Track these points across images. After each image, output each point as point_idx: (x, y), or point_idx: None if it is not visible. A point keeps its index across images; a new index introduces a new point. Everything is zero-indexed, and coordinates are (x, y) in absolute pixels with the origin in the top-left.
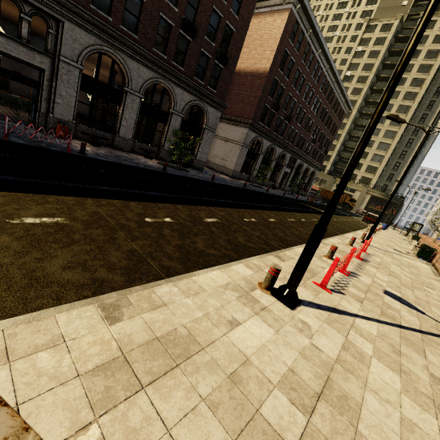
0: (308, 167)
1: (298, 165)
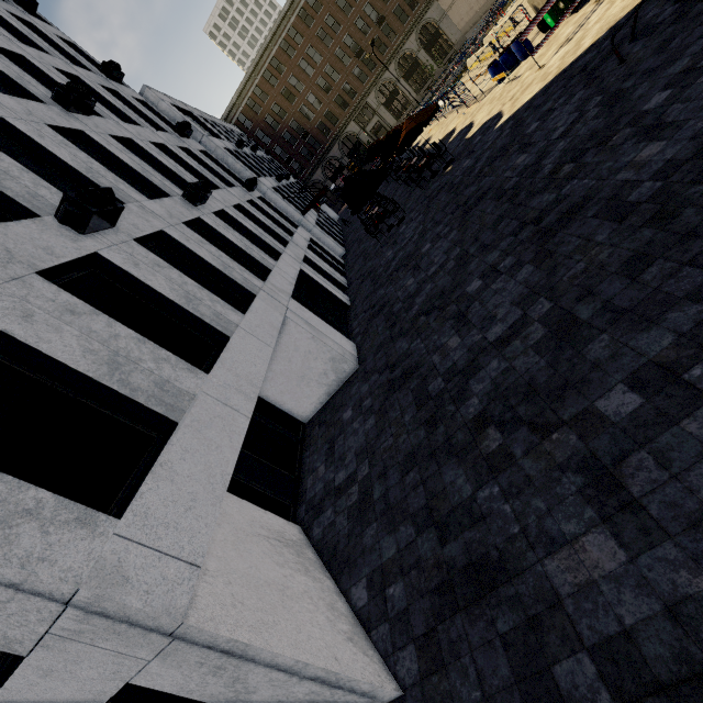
0: None
1: None
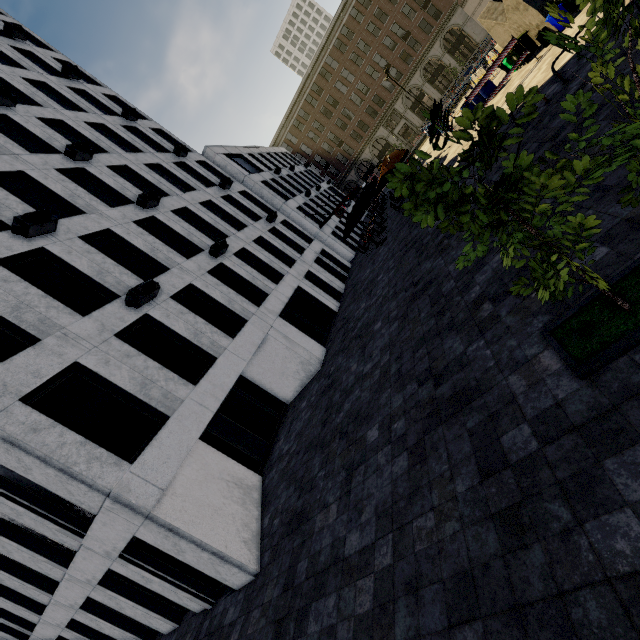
0: None
1: None
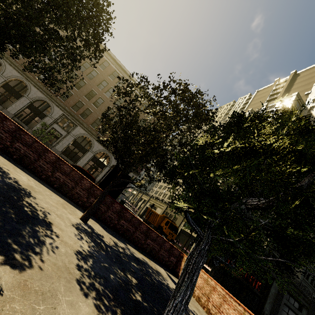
0: (106, 152)
1: (85, 138)
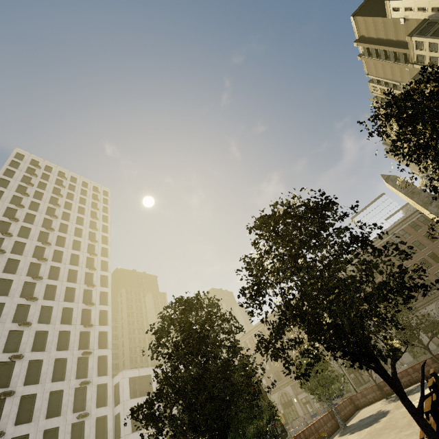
0: None
1: None
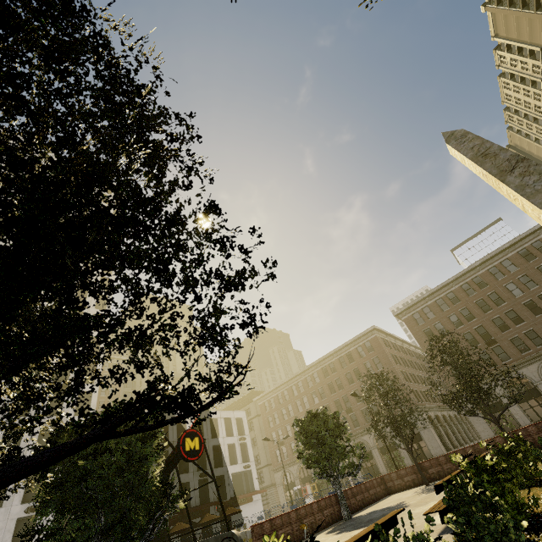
0: None
1: None
